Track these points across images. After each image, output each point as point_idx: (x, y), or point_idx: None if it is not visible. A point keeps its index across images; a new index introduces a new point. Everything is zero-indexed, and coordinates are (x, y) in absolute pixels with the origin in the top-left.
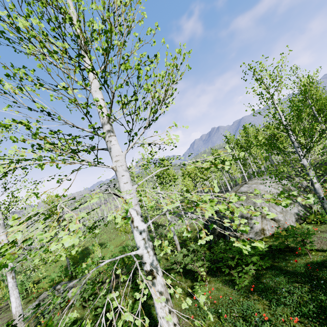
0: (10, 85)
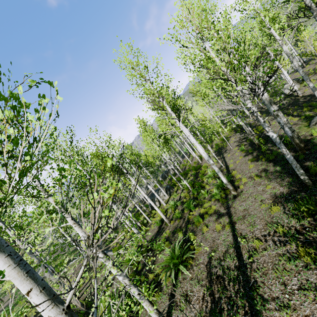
0: None
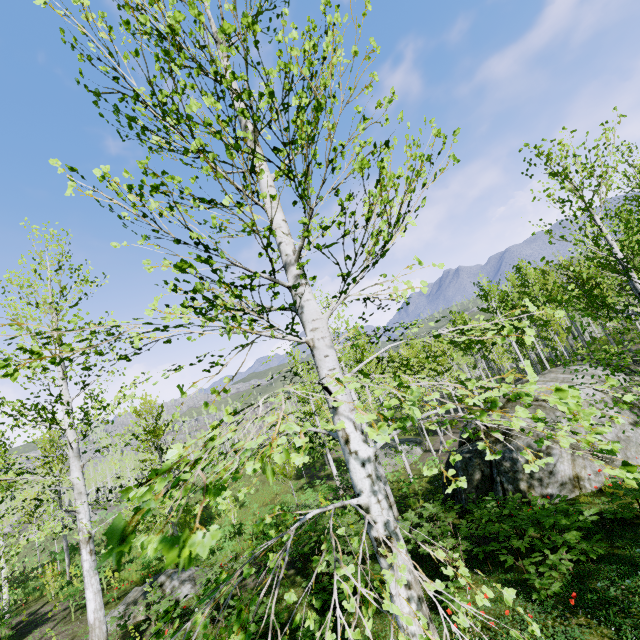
0: (157, 203)
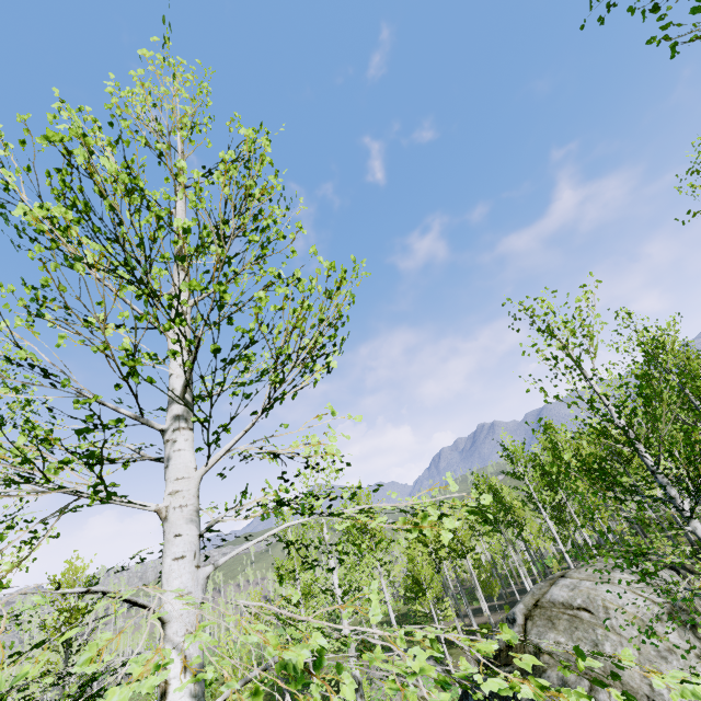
0: None
